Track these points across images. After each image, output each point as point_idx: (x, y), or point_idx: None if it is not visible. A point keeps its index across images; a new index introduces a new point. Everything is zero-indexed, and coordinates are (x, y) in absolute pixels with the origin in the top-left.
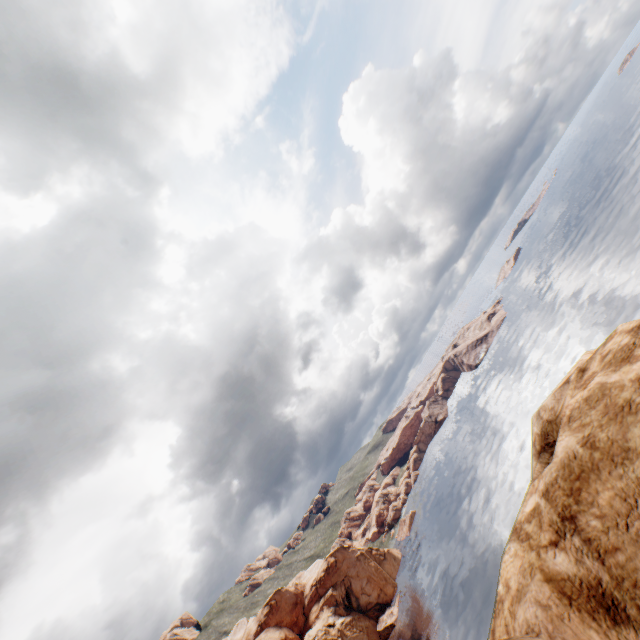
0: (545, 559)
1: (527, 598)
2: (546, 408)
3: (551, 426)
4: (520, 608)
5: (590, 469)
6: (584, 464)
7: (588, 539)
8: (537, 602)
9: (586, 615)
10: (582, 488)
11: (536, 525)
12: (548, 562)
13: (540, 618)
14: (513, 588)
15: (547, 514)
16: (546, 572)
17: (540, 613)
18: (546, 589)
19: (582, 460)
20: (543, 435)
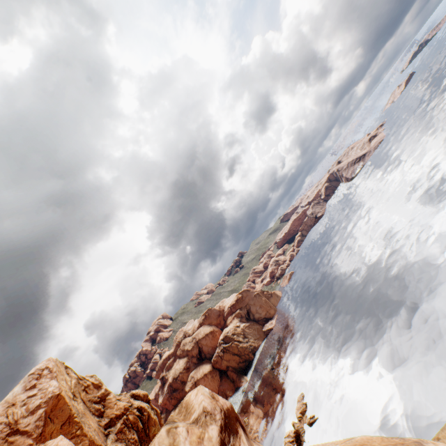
0: None
1: None
2: None
3: None
4: None
5: None
6: None
7: None
8: None
9: None
10: None
11: None
12: None
13: None
14: None
15: None
16: None
17: None
18: None
19: None
20: None
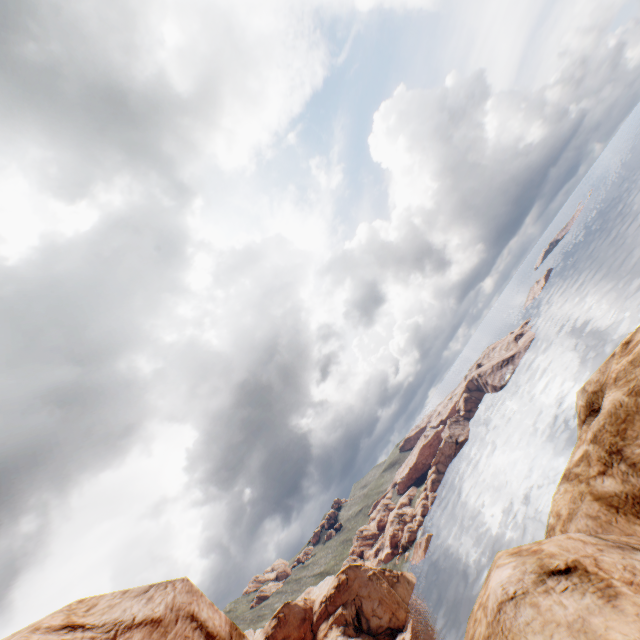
0: (594, 485)
1: (578, 515)
2: (591, 382)
3: (596, 395)
4: (571, 524)
5: (635, 412)
6: (629, 409)
7: (633, 463)
8: (587, 515)
9: (631, 516)
10: (627, 428)
11: (584, 465)
12: (597, 487)
13: (590, 526)
14: (564, 514)
15: (595, 453)
16: (595, 494)
17: (590, 522)
18: (595, 505)
19: (627, 406)
20: (588, 405)
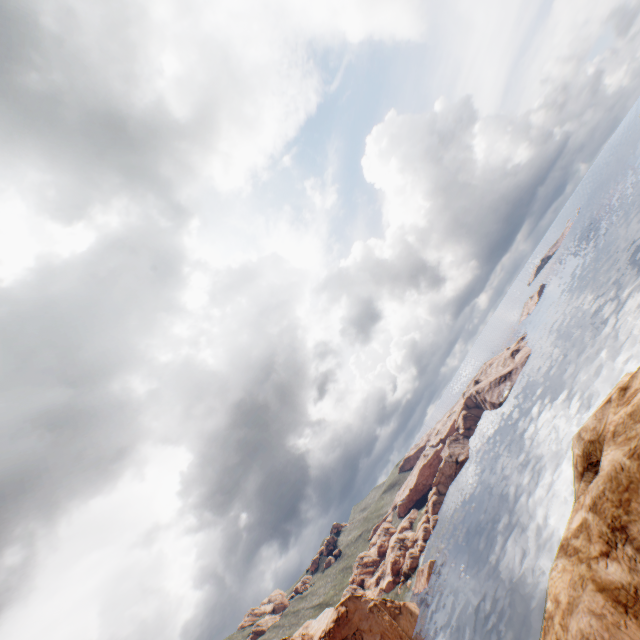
0: (596, 569)
1: (579, 609)
2: (587, 429)
3: (594, 445)
4: (572, 619)
5: (639, 479)
6: (632, 475)
7: None
8: (590, 611)
9: None
10: (631, 499)
11: (584, 539)
12: (600, 572)
13: (595, 627)
14: (563, 602)
15: (596, 526)
16: (598, 582)
17: (594, 622)
18: (599, 598)
19: (630, 471)
20: (585, 456)
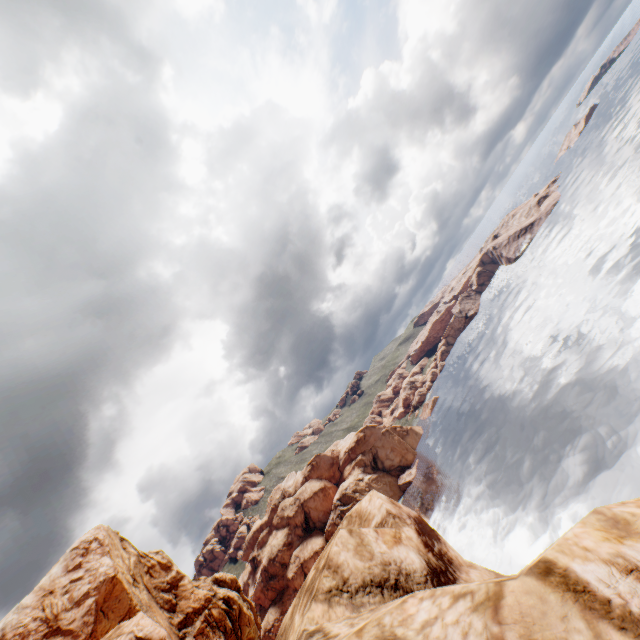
0: None
1: None
2: None
3: None
4: None
5: None
6: None
7: None
8: None
9: None
10: None
11: None
12: None
13: None
14: None
15: None
16: None
17: None
18: None
19: None
20: None
